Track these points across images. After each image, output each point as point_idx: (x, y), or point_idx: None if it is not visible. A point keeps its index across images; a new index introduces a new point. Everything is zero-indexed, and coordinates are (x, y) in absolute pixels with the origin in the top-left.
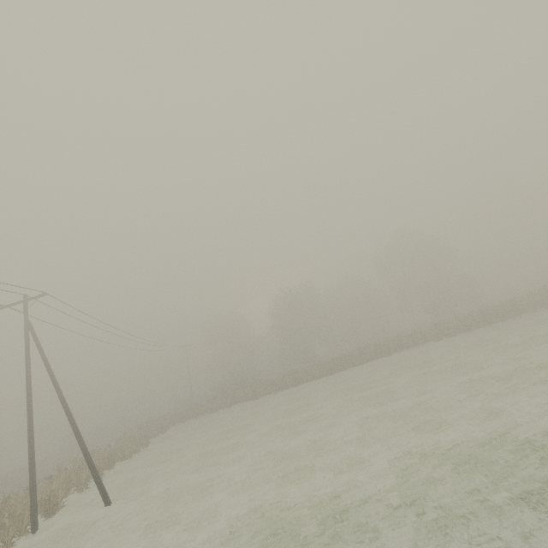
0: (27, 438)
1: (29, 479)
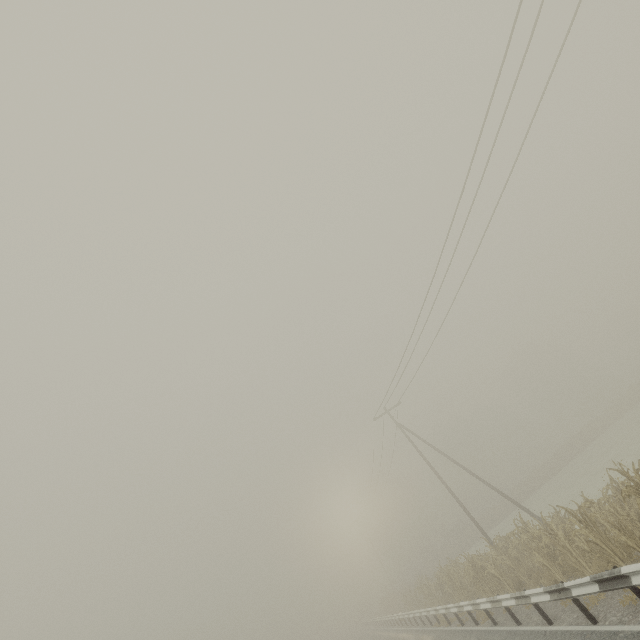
0: (455, 498)
1: (477, 525)
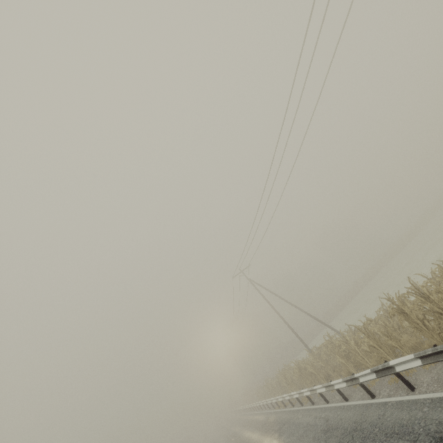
0: (287, 325)
1: (301, 341)
